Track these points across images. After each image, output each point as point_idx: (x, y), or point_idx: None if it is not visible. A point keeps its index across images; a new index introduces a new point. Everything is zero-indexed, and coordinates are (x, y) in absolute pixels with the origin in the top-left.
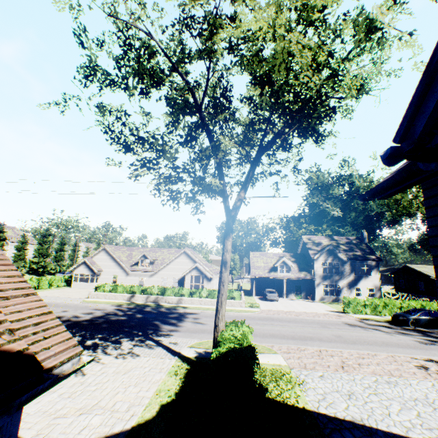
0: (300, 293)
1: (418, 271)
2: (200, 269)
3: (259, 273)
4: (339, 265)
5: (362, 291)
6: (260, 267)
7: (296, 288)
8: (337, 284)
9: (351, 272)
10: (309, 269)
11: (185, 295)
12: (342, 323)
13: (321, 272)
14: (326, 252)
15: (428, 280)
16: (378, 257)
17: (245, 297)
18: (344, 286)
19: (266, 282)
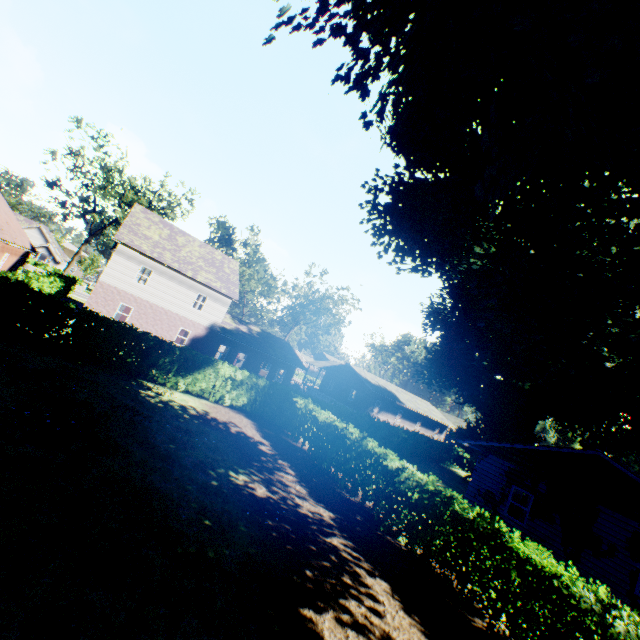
0: None
1: None
2: (51, 250)
3: None
4: None
5: None
6: None
7: None
8: None
9: None
10: None
11: (31, 264)
12: None
13: None
14: None
15: None
16: None
17: None
18: None
19: None
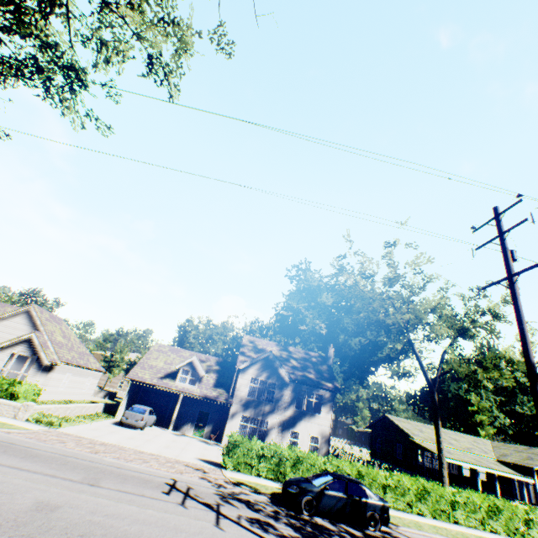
0: (204, 427)
1: (398, 426)
2: (35, 345)
3: (143, 375)
4: (276, 387)
5: (301, 439)
6: (153, 368)
7: (201, 416)
8: (264, 419)
9: (292, 402)
10: (233, 386)
11: None
12: (163, 481)
13: (246, 394)
14: (262, 362)
15: (407, 443)
16: (336, 386)
17: (97, 414)
18: (275, 425)
19: (157, 397)
